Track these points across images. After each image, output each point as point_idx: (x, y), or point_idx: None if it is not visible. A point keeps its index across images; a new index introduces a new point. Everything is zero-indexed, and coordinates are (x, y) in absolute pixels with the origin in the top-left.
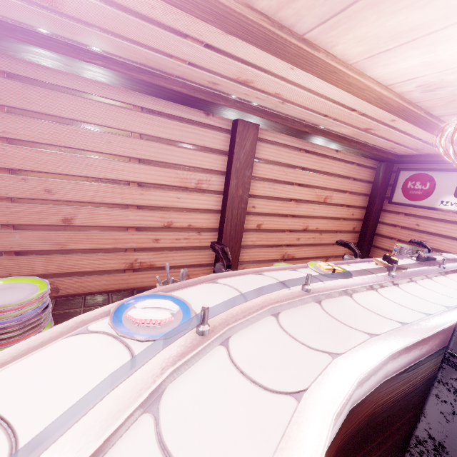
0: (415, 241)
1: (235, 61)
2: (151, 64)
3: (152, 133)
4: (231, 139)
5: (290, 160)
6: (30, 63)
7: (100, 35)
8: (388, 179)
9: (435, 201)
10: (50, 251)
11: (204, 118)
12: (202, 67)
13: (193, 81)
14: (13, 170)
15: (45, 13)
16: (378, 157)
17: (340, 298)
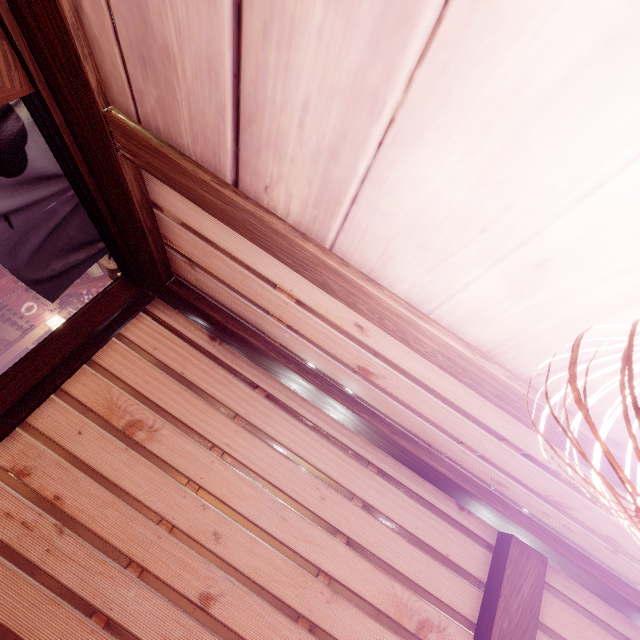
0: None
1: (559, 481)
2: (424, 436)
3: (379, 505)
4: (494, 563)
5: None
6: (292, 392)
7: (390, 401)
8: None
9: None
10: None
11: (456, 511)
12: (497, 465)
13: (468, 468)
14: (203, 489)
15: (351, 374)
16: None
17: None
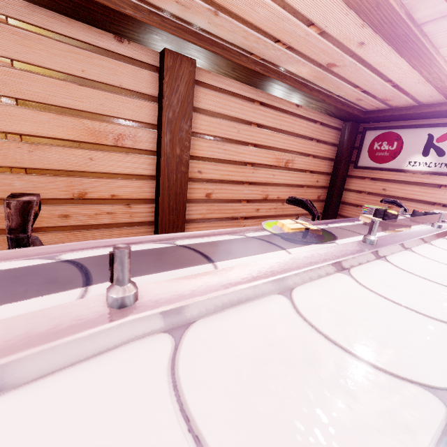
0: (388, 200)
1: None
2: None
3: (32, 60)
4: (159, 79)
5: (242, 113)
6: None
7: None
8: (353, 141)
9: (403, 161)
10: None
11: (116, 45)
12: None
13: None
14: None
15: None
16: (343, 114)
17: (244, 310)
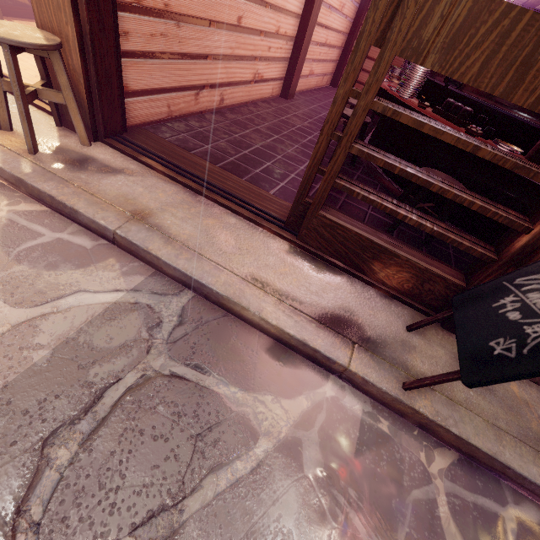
0: None
1: None
2: None
3: None
4: None
5: None
6: None
7: None
8: None
9: None
10: (226, 57)
11: None
12: None
13: None
14: None
15: None
16: None
17: None
